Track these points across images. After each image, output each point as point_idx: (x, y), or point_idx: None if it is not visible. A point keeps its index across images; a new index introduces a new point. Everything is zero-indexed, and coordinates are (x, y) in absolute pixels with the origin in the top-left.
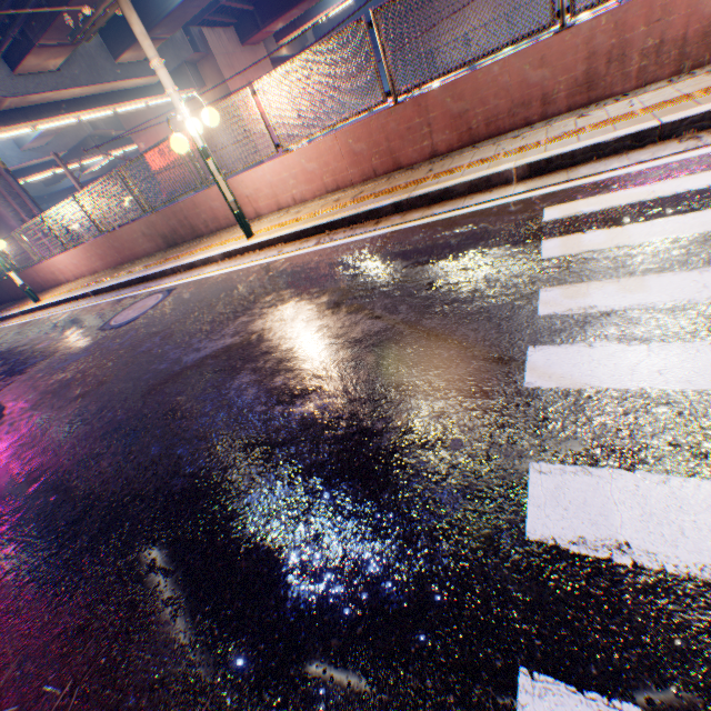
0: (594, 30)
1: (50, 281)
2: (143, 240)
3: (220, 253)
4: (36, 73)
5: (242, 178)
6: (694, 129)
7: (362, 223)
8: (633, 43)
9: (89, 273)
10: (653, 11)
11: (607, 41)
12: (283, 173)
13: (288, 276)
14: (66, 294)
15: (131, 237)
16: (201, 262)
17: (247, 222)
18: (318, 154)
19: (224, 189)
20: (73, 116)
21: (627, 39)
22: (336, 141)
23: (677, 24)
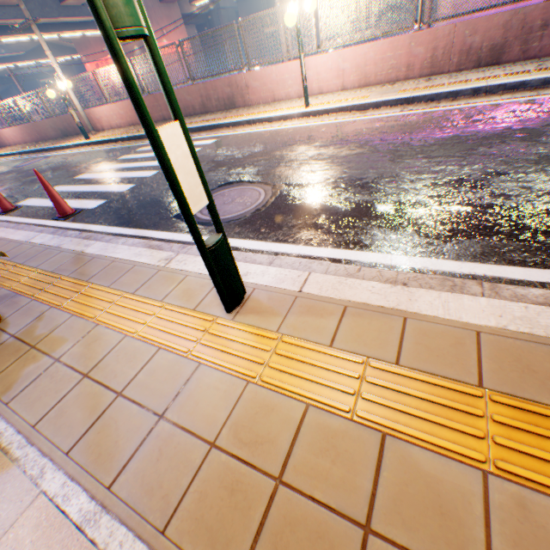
0: (200, 88)
1: (0, 143)
2: (52, 130)
3: (74, 144)
4: (3, 6)
5: (95, 110)
6: (191, 132)
7: (121, 143)
8: (212, 96)
9: (23, 143)
10: (214, 87)
11: (205, 93)
12: (112, 113)
13: (81, 157)
14: (6, 152)
15: (45, 127)
16: (67, 147)
17: (87, 133)
18: (124, 108)
19: (75, 116)
20: (28, 36)
21: (210, 94)
22: (129, 104)
23: (221, 94)
